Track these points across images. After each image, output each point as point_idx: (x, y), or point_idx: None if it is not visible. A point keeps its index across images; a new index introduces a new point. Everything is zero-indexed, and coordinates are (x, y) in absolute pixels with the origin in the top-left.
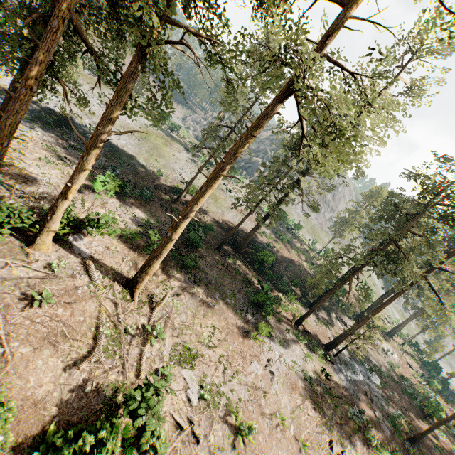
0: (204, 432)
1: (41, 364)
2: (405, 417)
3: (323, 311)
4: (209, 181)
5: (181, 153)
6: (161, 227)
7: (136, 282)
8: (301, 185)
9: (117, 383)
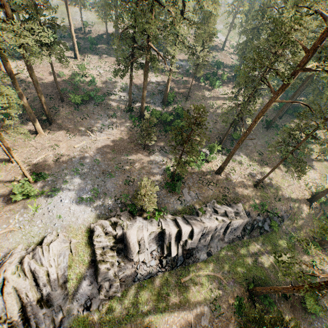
0: (105, 76)
1: (64, 71)
2: None
3: None
4: (67, 10)
5: (76, 8)
6: (80, 44)
7: (76, 56)
8: None
9: (81, 72)
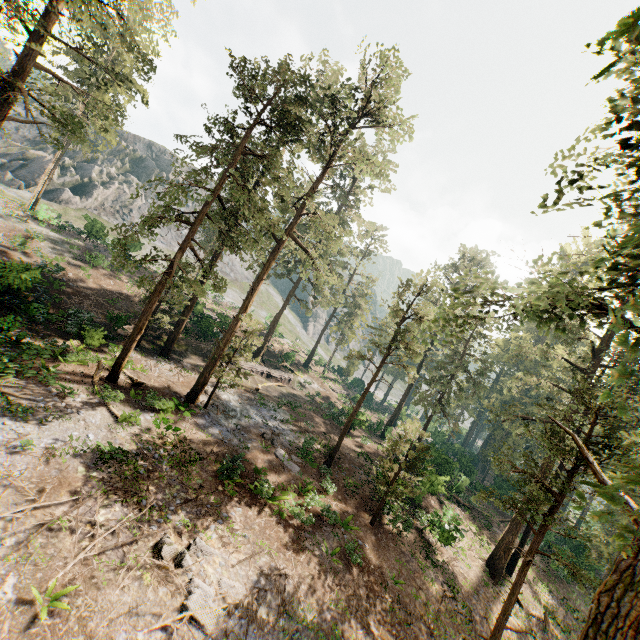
0: None
1: None
2: (324, 442)
3: (196, 357)
4: None
5: None
6: None
7: None
8: (21, 81)
9: None
